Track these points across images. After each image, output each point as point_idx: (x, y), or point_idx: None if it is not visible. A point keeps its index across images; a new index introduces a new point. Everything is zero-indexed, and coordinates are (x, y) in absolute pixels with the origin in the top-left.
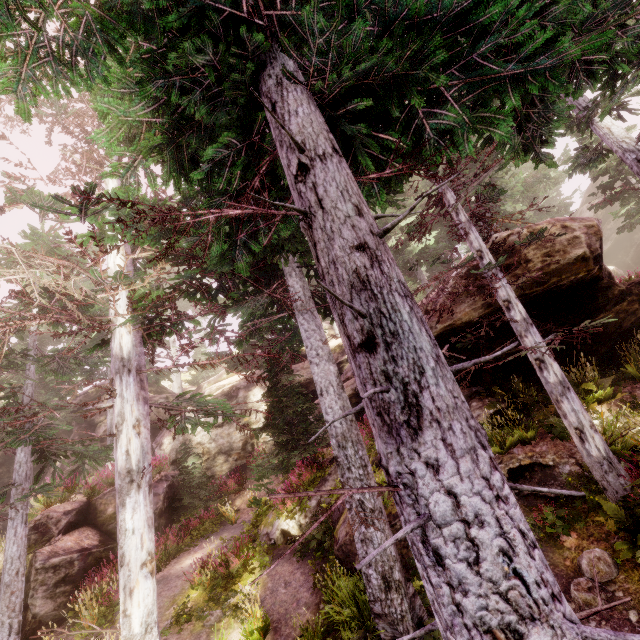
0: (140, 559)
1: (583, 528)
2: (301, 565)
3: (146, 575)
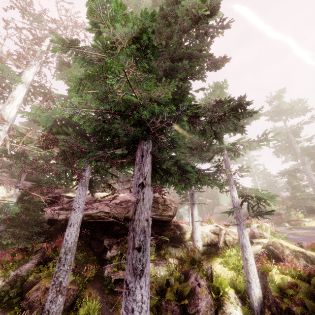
0: None
1: None
2: None
3: None
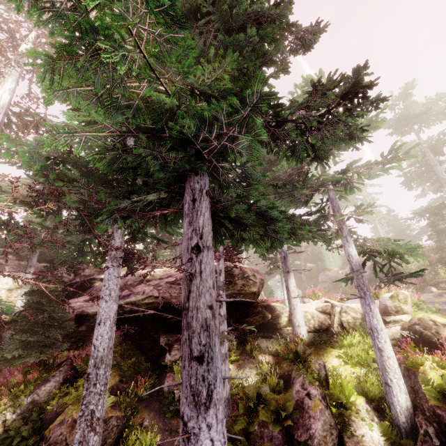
0: None
1: None
2: None
3: None
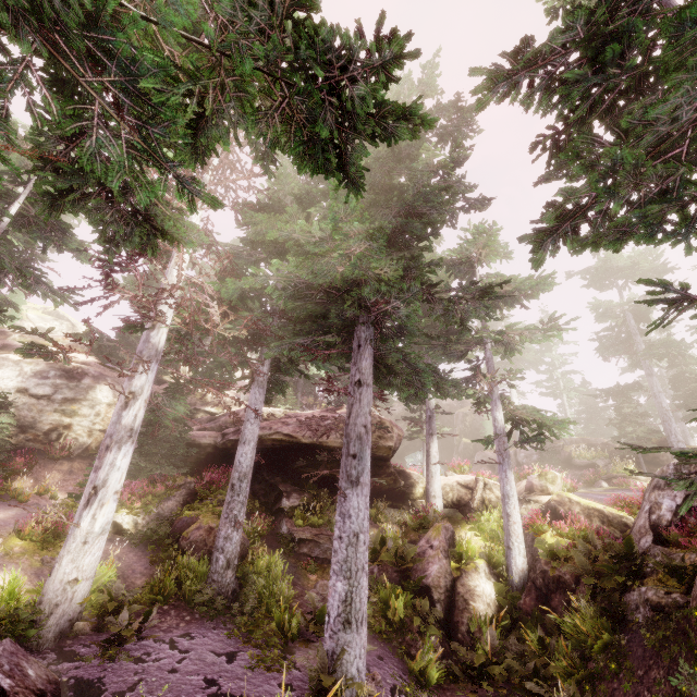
0: (116, 488)
1: (321, 574)
2: (133, 550)
3: (115, 499)
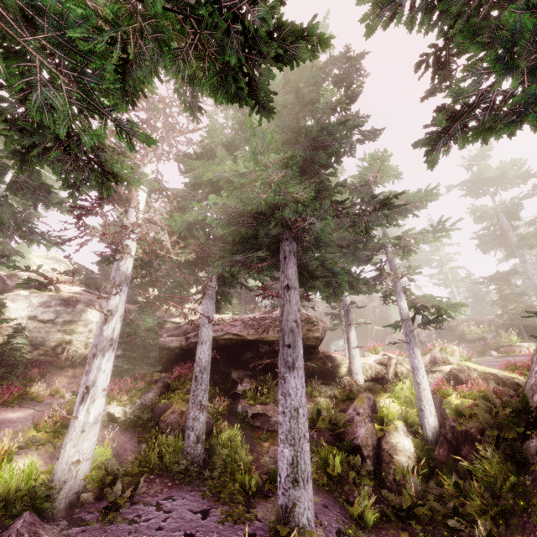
0: (103, 386)
1: (272, 441)
2: (124, 433)
3: (104, 395)
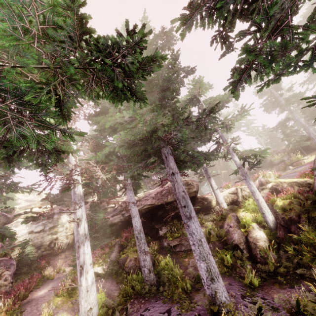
0: (90, 262)
1: (189, 257)
2: (107, 281)
3: (92, 267)
